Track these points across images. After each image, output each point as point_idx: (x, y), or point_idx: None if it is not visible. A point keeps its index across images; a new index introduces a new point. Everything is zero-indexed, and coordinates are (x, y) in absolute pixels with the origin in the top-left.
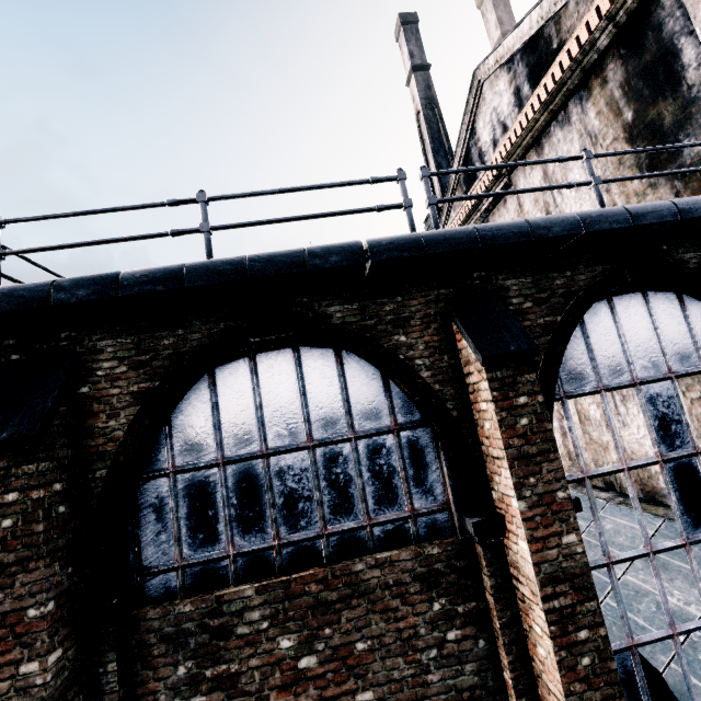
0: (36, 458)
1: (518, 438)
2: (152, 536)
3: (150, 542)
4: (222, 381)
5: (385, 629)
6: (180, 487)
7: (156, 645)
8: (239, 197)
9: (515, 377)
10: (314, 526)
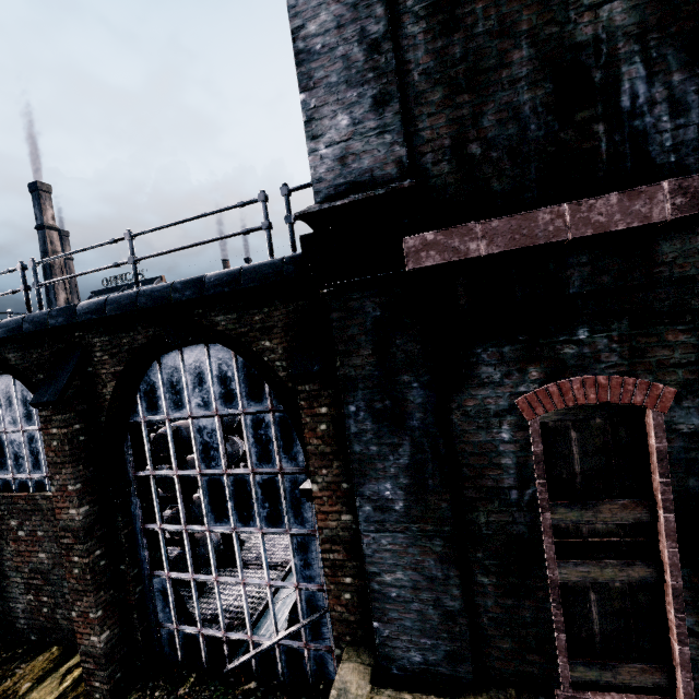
0: None
1: (52, 452)
2: None
3: None
4: None
5: (49, 529)
6: None
7: None
8: None
9: (52, 416)
10: (26, 472)
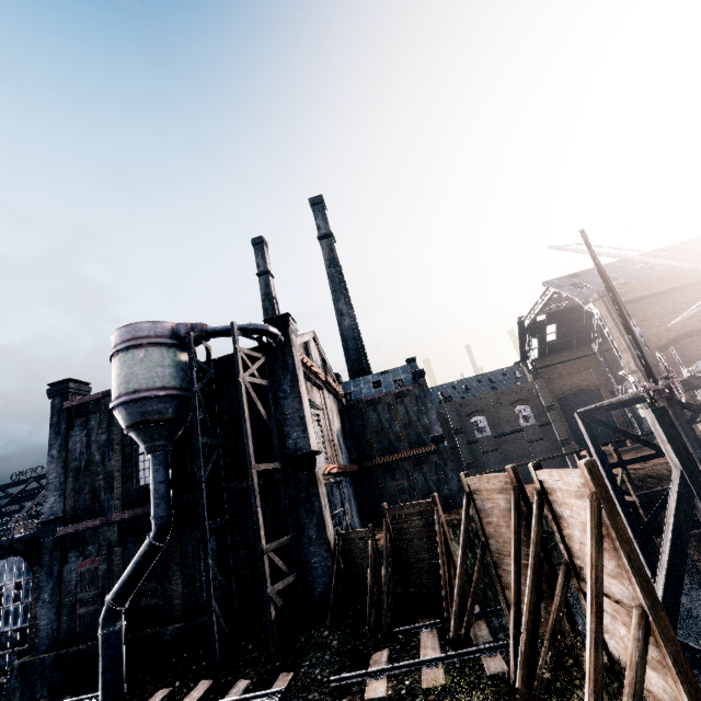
0: None
1: None
2: None
3: None
4: None
5: None
6: None
7: None
8: None
9: None
10: None
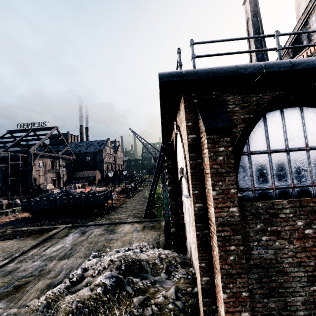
0: (229, 135)
1: None
2: (242, 177)
3: (241, 179)
4: (269, 119)
5: None
6: (252, 160)
7: (248, 216)
8: (293, 34)
9: None
10: (308, 181)
